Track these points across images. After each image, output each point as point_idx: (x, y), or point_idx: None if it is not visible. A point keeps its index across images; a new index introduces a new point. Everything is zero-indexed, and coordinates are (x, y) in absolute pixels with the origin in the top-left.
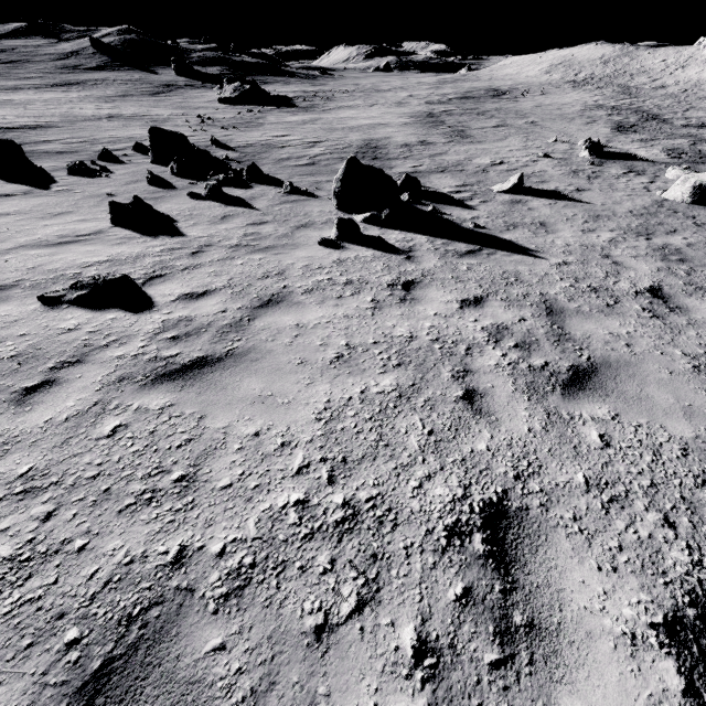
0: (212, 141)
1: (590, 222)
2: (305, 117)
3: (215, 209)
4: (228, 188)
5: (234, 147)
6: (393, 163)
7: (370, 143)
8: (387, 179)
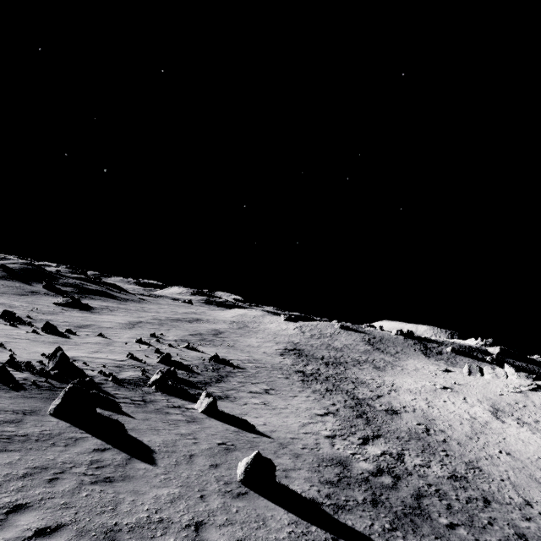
0: (27, 316)
1: (99, 340)
2: (83, 315)
3: (9, 327)
4: (18, 325)
5: (35, 318)
6: (83, 329)
7: (89, 325)
8: (54, 326)
